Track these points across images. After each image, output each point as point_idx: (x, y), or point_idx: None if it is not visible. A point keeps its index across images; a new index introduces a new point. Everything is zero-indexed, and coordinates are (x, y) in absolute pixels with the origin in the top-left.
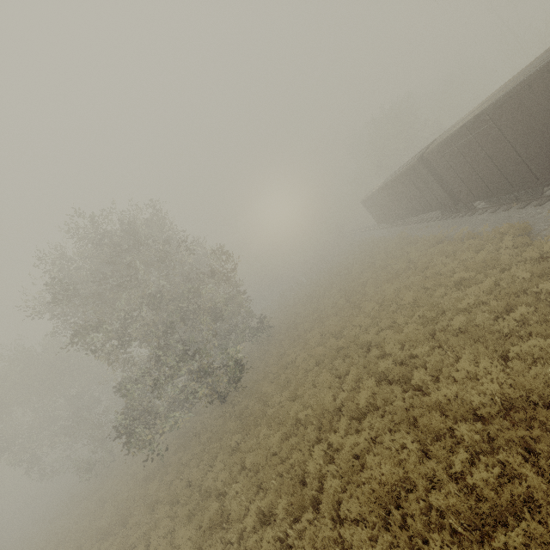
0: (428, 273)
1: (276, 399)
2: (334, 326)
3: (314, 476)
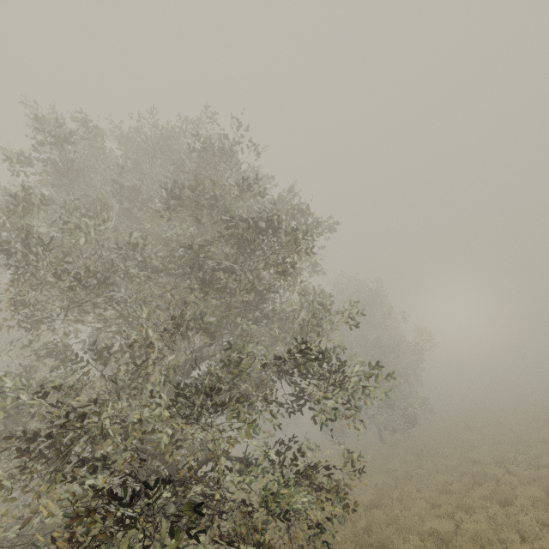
0: None
1: (447, 451)
2: (517, 429)
3: (493, 478)
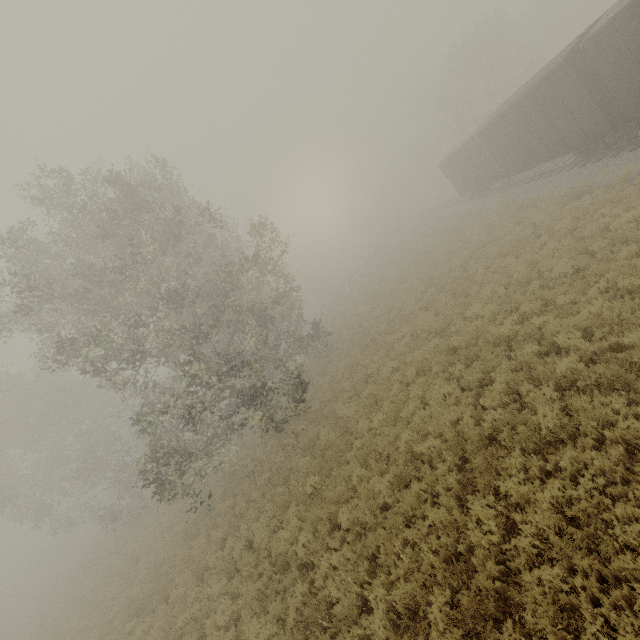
0: (586, 232)
1: (362, 424)
2: (433, 323)
3: (485, 552)
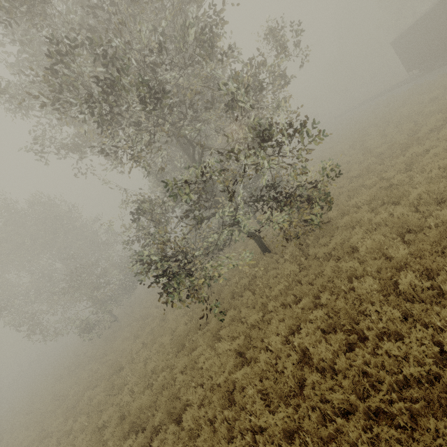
0: None
1: None
2: None
3: None
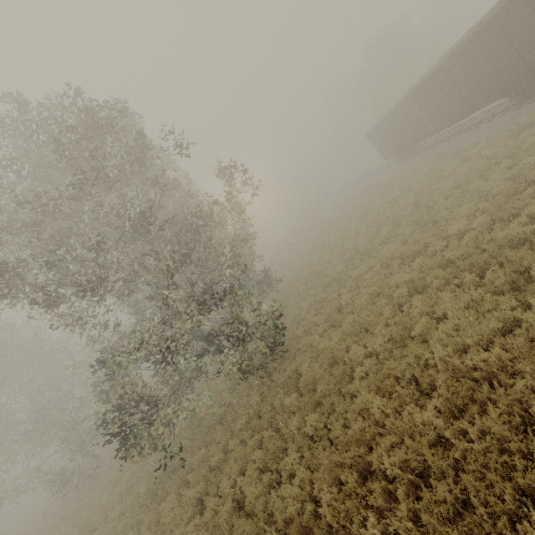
0: None
1: (356, 352)
2: (406, 248)
3: None
